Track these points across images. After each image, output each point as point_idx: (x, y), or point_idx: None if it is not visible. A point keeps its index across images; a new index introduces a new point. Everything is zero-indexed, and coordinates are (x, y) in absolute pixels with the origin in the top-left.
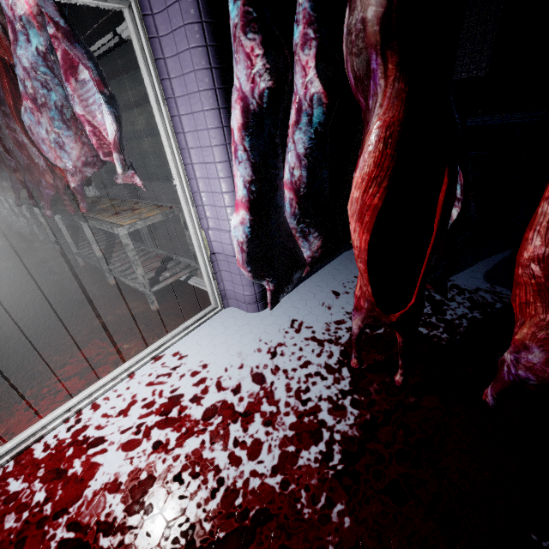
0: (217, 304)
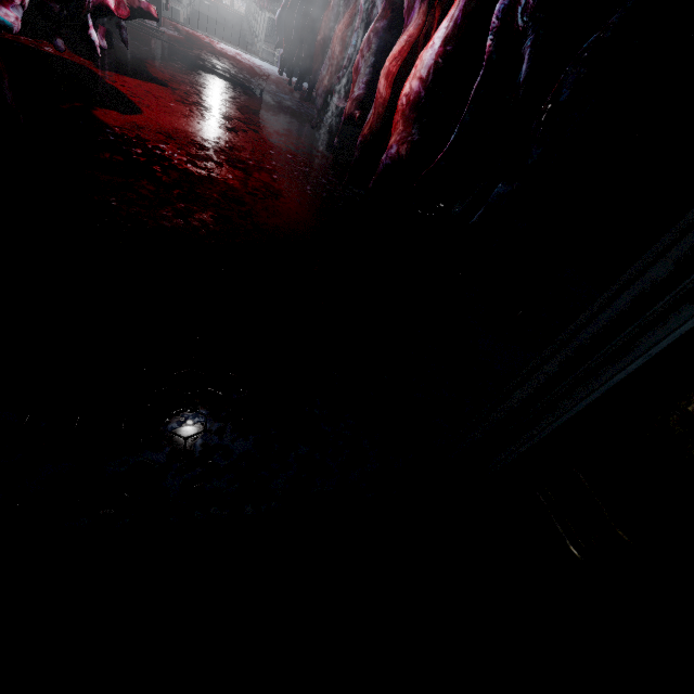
0: (275, 63)
